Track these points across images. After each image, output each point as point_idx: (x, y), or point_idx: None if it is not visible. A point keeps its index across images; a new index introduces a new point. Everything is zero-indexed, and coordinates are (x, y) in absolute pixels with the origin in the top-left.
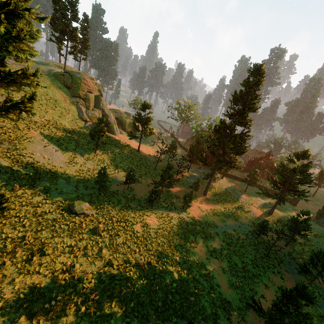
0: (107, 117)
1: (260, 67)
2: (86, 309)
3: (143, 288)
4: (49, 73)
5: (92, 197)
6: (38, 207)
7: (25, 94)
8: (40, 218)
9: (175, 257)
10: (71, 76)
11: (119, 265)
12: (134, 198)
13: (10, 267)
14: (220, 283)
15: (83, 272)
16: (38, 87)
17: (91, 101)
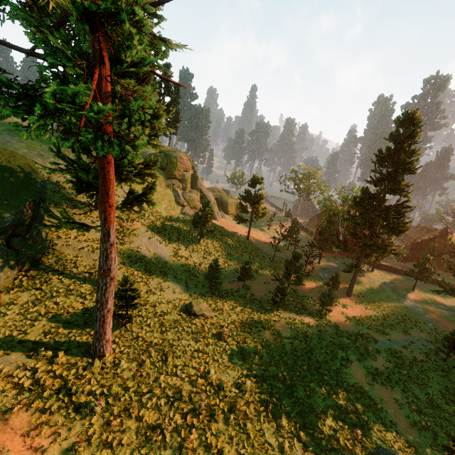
0: (205, 198)
1: (414, 115)
2: (234, 419)
3: (291, 408)
4: (143, 156)
5: (206, 297)
6: (156, 307)
7: (147, 185)
8: (162, 319)
9: (323, 377)
10: (166, 156)
11: (256, 377)
12: (253, 299)
13: (150, 366)
14: (396, 419)
15: (219, 380)
16: (159, 177)
17: (188, 181)
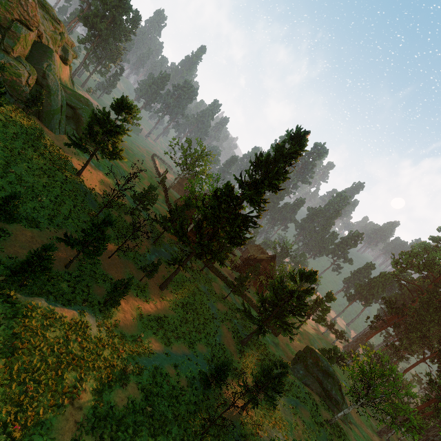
0: (48, 91)
1: (304, 135)
2: None
3: None
4: None
5: None
6: None
7: None
8: None
9: None
10: None
11: None
12: None
13: None
14: None
15: None
16: None
17: (21, 42)
